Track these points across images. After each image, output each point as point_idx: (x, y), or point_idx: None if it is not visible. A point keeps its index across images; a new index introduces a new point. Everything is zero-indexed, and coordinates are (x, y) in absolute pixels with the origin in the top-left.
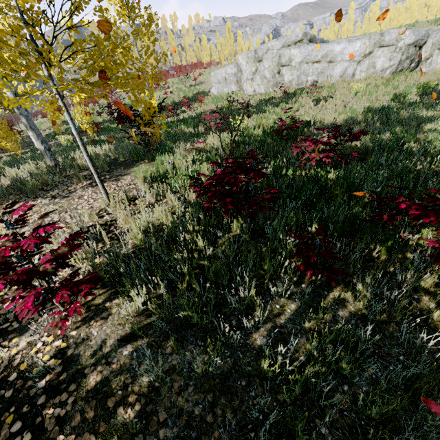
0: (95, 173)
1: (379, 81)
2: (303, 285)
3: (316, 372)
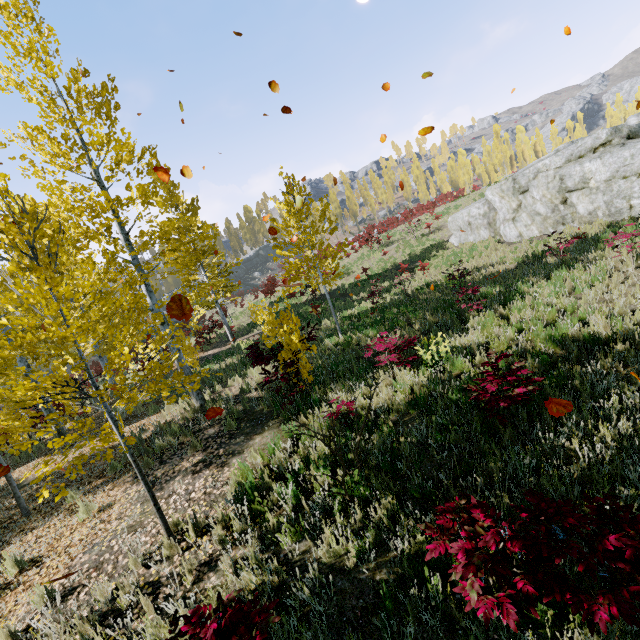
0: (151, 500)
1: None
2: None
3: None
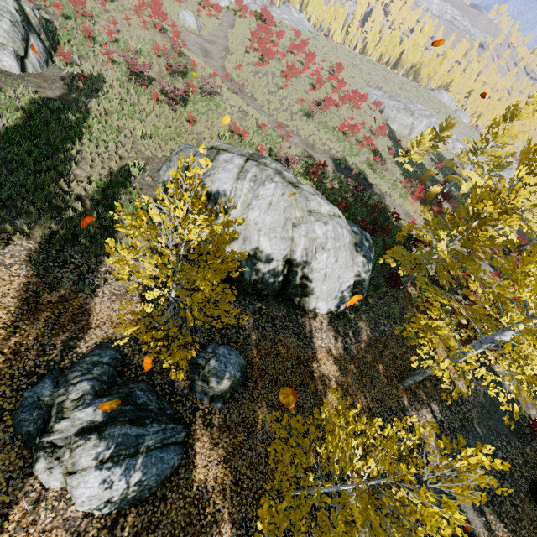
0: None
1: (448, 154)
2: None
3: None
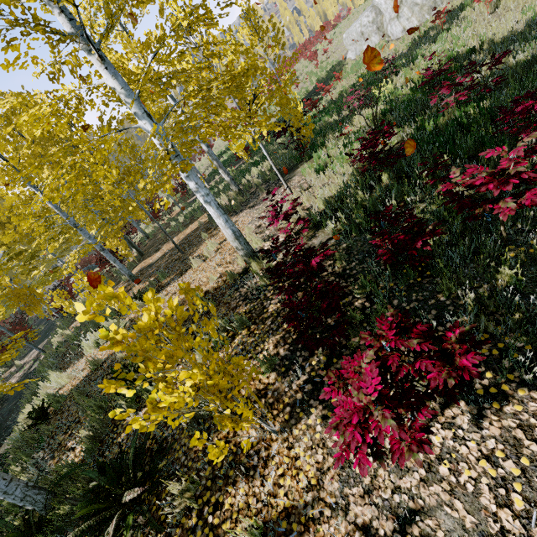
0: (281, 177)
1: None
2: (433, 194)
3: (428, 220)
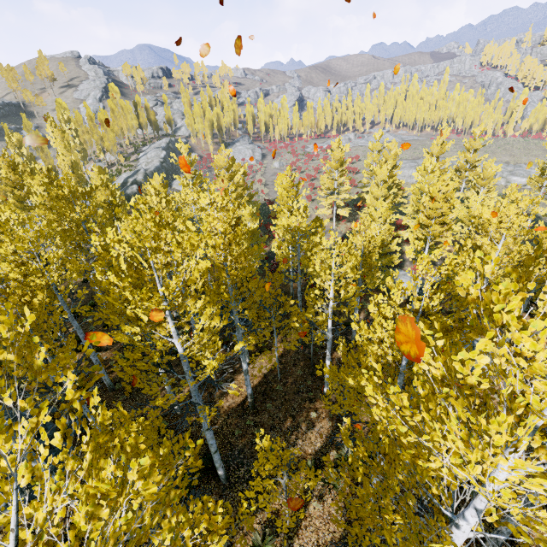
0: None
1: None
2: None
3: None
